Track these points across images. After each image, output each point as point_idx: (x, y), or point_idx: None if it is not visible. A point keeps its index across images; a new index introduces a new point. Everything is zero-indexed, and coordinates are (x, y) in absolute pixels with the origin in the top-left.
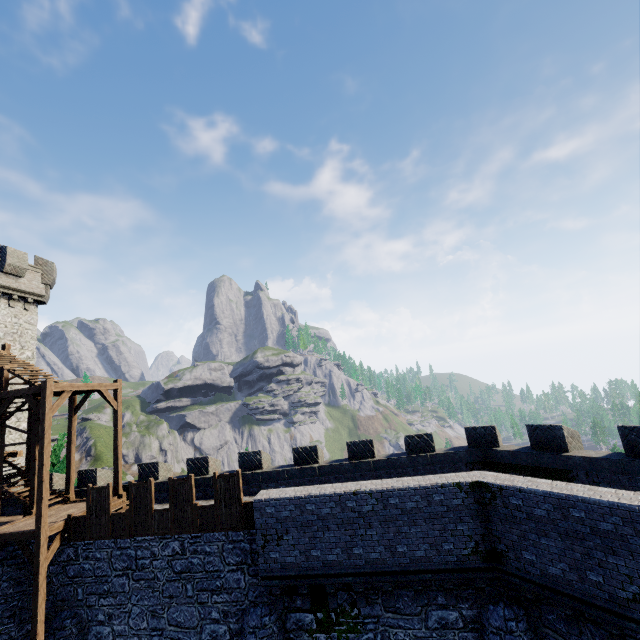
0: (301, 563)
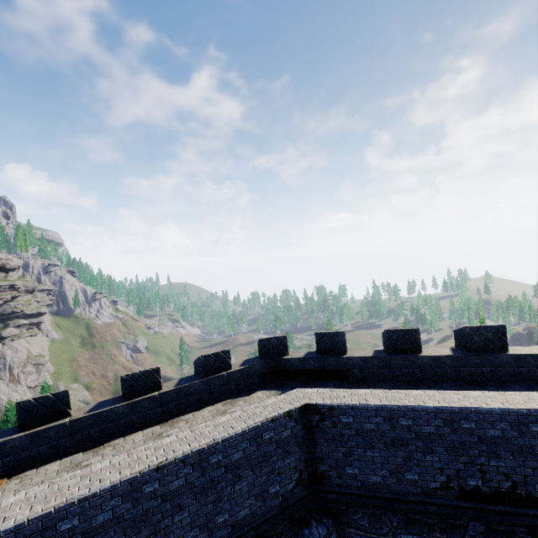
0: None
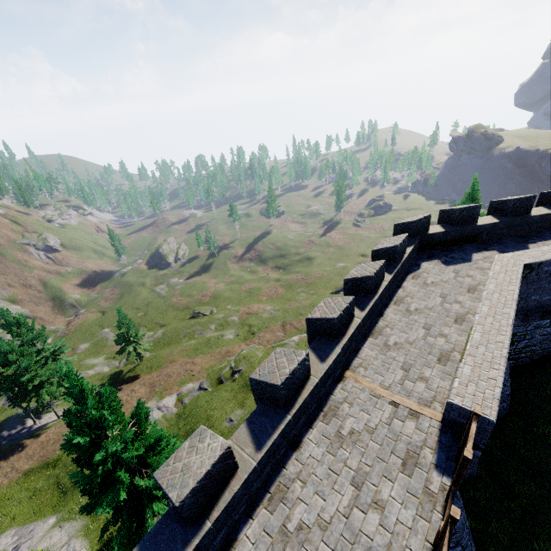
0: None
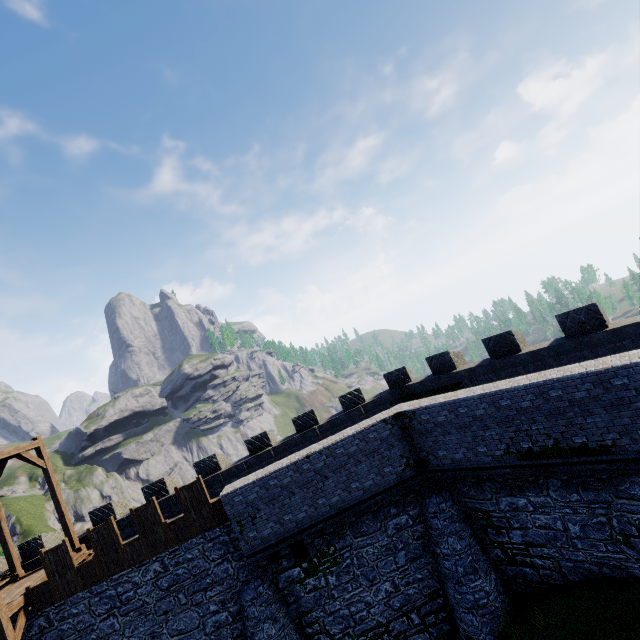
0: (278, 531)
